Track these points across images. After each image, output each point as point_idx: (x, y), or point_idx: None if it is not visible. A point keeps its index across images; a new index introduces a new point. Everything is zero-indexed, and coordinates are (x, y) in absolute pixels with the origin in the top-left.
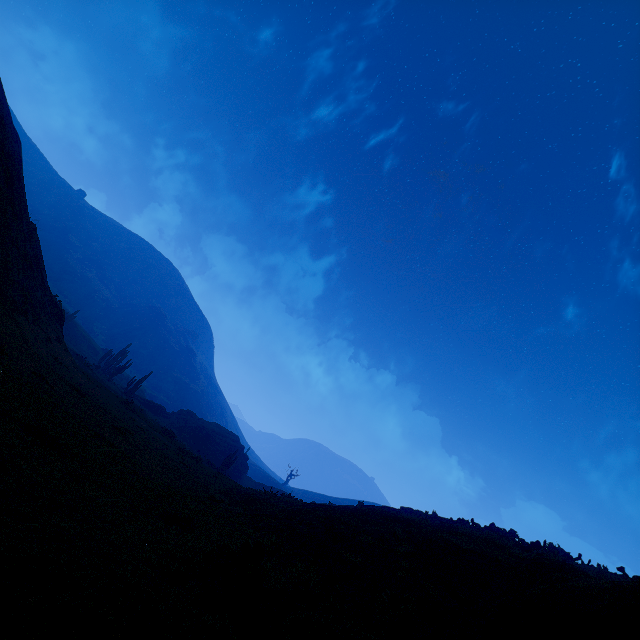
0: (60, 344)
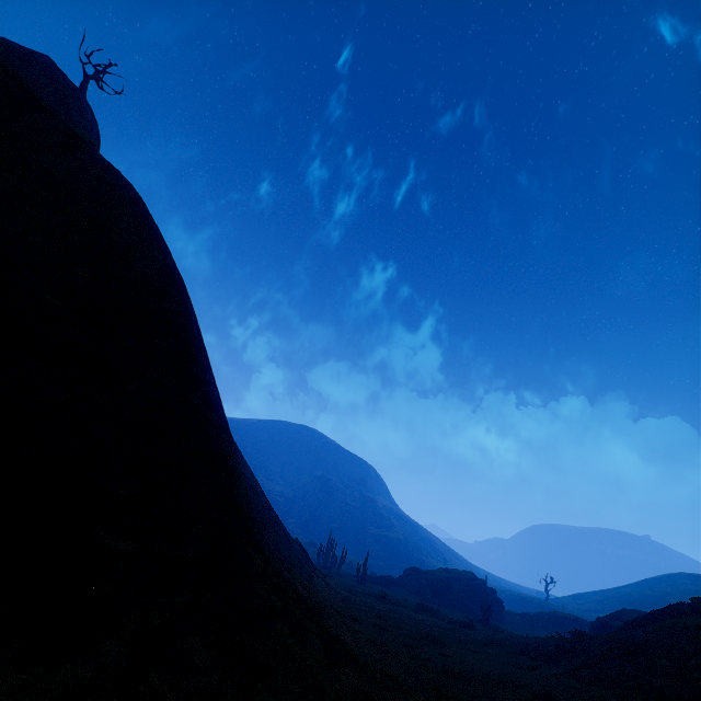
0: (326, 578)
